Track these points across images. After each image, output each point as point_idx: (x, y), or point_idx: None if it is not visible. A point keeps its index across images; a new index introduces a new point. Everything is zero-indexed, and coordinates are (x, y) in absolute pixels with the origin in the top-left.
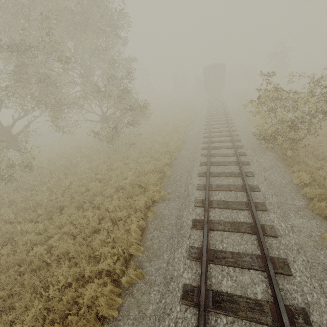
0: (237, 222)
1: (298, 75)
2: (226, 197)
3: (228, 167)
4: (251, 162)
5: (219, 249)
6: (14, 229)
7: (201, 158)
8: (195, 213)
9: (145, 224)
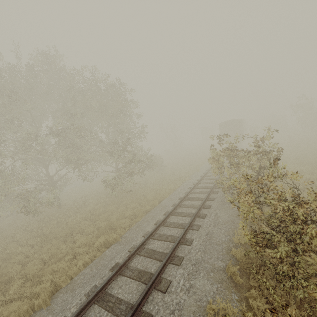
0: (145, 271)
1: (243, 136)
2: (158, 247)
3: (184, 218)
4: (208, 215)
5: (112, 293)
6: (16, 250)
7: (171, 208)
8: (123, 258)
9: (91, 261)
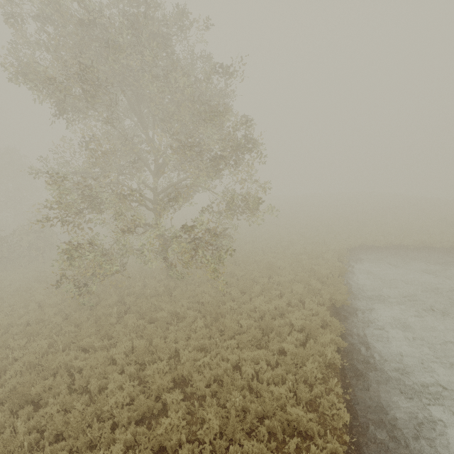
0: None
1: None
2: None
3: None
4: None
5: None
6: None
7: None
8: None
9: None
